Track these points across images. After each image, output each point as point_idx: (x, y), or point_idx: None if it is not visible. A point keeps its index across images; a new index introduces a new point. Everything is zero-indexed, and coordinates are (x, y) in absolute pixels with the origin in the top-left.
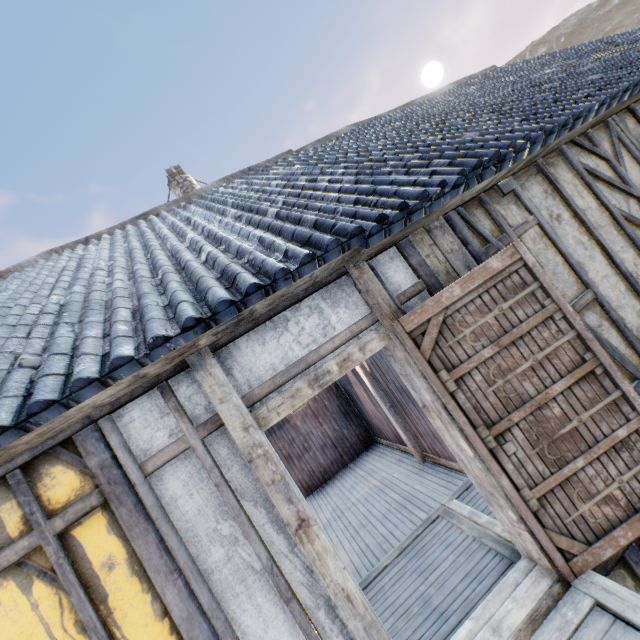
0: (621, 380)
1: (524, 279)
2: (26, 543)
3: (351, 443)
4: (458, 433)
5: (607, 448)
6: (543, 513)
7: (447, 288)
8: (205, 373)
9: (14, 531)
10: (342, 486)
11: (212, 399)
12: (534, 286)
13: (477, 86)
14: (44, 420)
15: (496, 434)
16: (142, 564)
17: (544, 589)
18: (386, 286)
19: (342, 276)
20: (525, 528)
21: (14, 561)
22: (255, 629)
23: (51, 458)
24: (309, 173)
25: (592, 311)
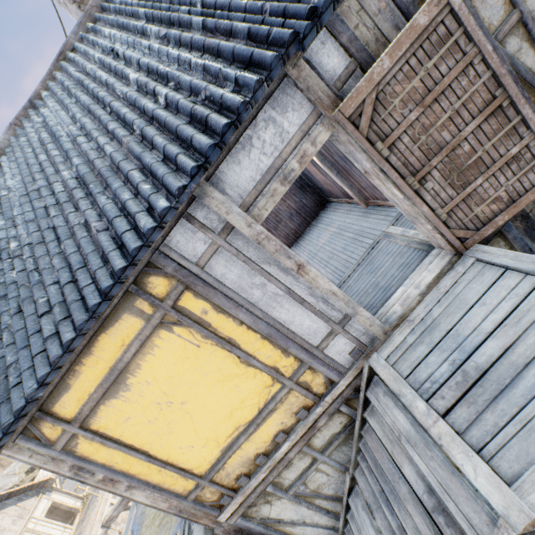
0: (523, 106)
1: (449, 29)
2: (159, 314)
3: (310, 208)
4: (392, 186)
5: (501, 165)
6: (449, 221)
7: (377, 63)
8: (209, 199)
9: (149, 311)
10: (310, 238)
11: (221, 214)
12: (458, 34)
13: None
14: (141, 257)
15: (419, 179)
16: (221, 308)
17: (446, 261)
18: (323, 77)
19: (283, 80)
20: (437, 232)
21: (158, 323)
22: (288, 318)
23: (145, 275)
24: None
25: (515, 35)
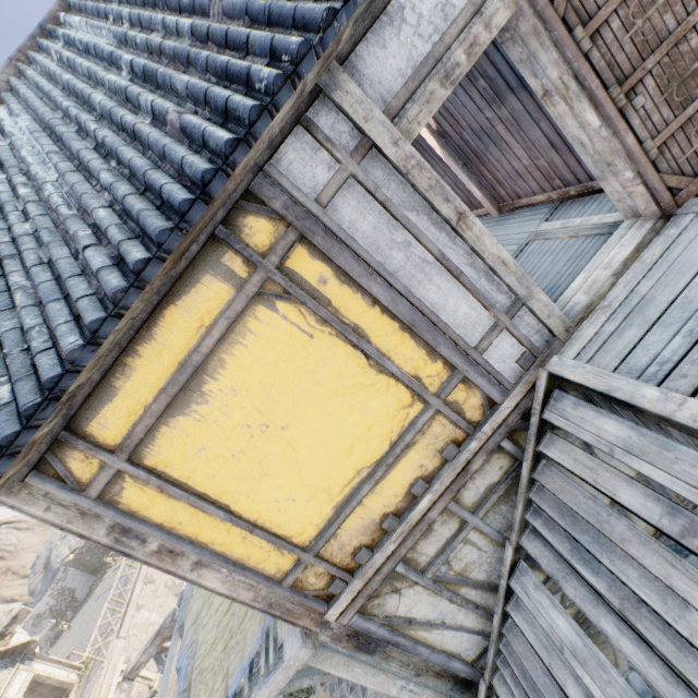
0: None
1: None
2: (258, 278)
3: None
4: (586, 105)
5: None
6: (660, 160)
7: None
8: (341, 93)
9: (243, 274)
10: None
11: (357, 120)
12: None
13: None
14: (258, 134)
15: (627, 91)
16: (346, 276)
17: (648, 228)
18: None
19: None
20: (640, 182)
21: (256, 292)
22: (438, 300)
23: (240, 213)
24: None
25: None
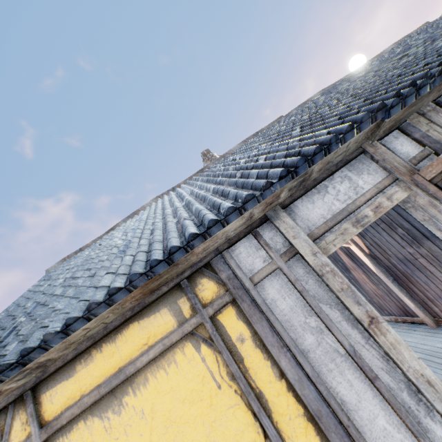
0: None
1: None
2: (194, 321)
3: None
4: None
5: None
6: None
7: None
8: (280, 221)
9: (187, 314)
10: None
11: (287, 237)
12: None
13: (419, 35)
14: (212, 233)
15: None
16: (260, 341)
17: None
18: (397, 155)
19: (360, 154)
20: None
21: (190, 330)
22: (350, 398)
23: (200, 274)
24: (307, 114)
25: None
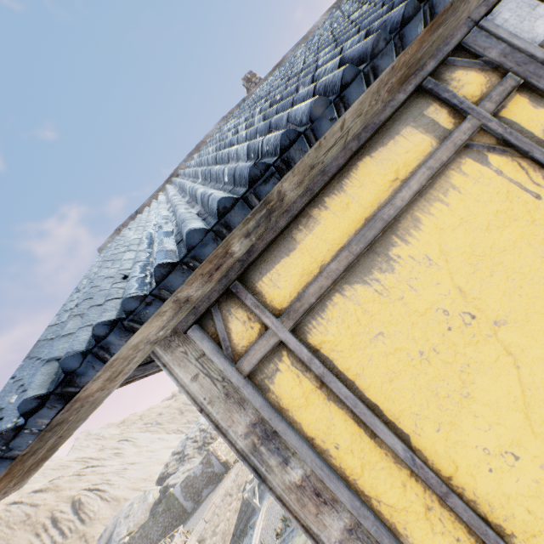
0: None
1: None
2: (467, 126)
3: None
4: None
5: None
6: None
7: None
8: None
9: (447, 126)
10: None
11: None
12: None
13: None
14: None
15: None
16: None
17: None
18: None
19: None
20: None
21: (465, 140)
22: None
23: (447, 68)
24: None
25: None
